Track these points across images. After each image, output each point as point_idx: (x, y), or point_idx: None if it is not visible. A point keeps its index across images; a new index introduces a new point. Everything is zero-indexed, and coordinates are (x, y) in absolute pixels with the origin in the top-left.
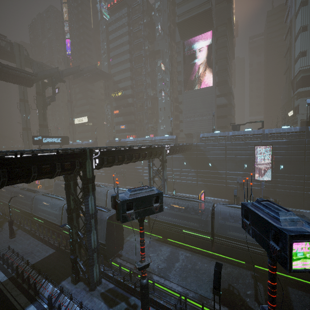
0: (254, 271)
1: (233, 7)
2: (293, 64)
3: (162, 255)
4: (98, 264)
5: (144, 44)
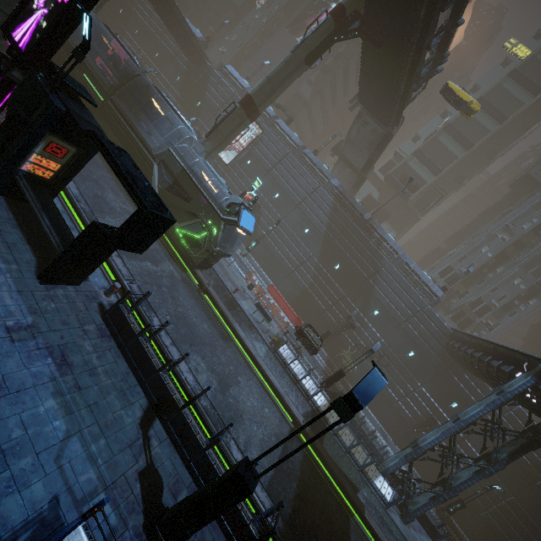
0: None
1: (440, 15)
2: None
3: None
4: None
5: None
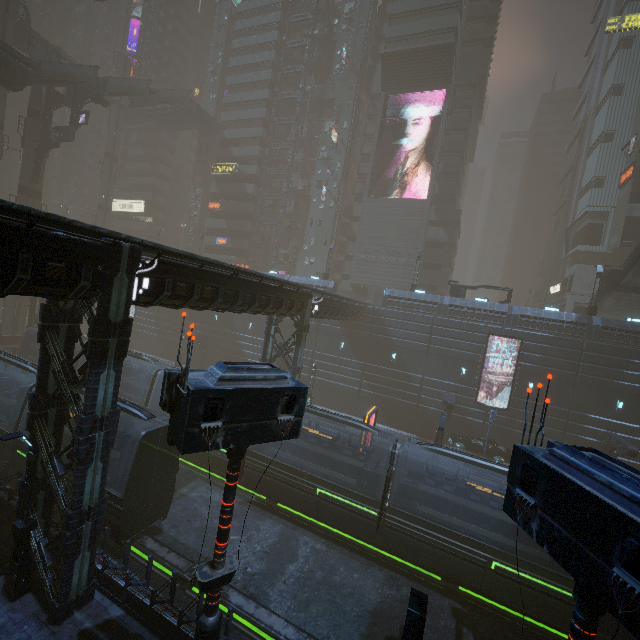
0: (522, 632)
1: (491, 61)
2: (575, 197)
3: (260, 540)
4: (91, 551)
5: (305, 78)
